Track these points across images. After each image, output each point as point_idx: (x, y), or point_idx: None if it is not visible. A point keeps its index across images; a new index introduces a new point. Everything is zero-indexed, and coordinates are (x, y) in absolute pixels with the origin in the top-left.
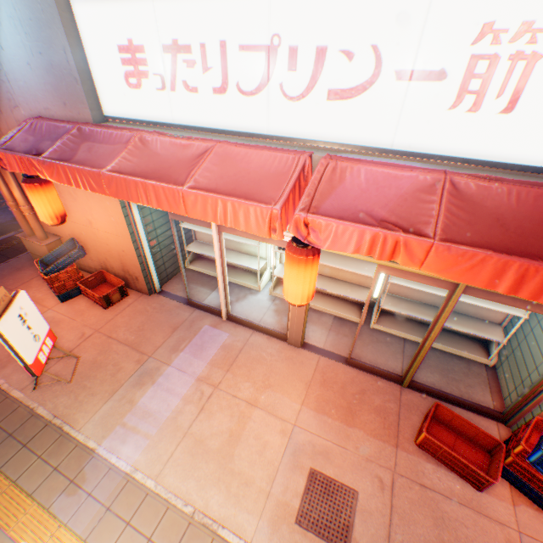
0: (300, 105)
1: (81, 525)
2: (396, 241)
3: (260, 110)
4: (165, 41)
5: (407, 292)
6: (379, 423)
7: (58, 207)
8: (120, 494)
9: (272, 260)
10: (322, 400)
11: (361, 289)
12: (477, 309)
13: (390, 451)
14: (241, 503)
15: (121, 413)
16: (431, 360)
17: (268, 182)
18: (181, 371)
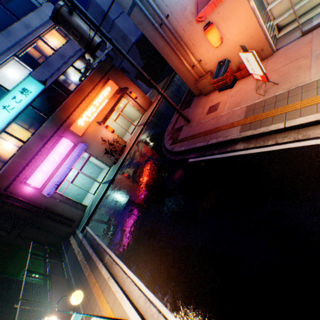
0: None
1: None
2: None
3: None
4: None
5: None
6: None
7: (218, 34)
8: None
9: None
10: None
11: None
12: None
13: None
14: None
15: None
16: None
17: None
18: None
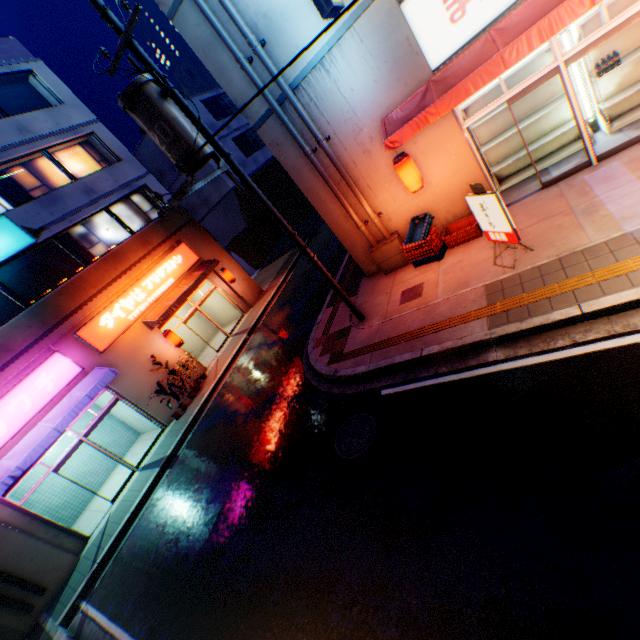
0: None
1: None
2: None
3: None
4: None
5: None
6: None
7: (418, 172)
8: None
9: (586, 110)
10: None
11: None
12: None
13: None
14: None
15: (607, 222)
16: None
17: None
18: (614, 189)
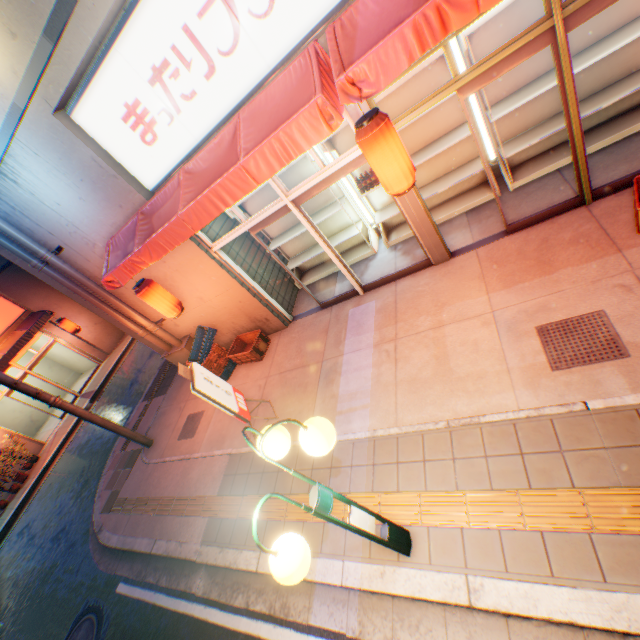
0: (276, 12)
1: (361, 486)
2: (436, 9)
3: (250, 55)
4: (148, 77)
5: (523, 122)
6: (583, 249)
7: (171, 298)
8: (374, 452)
9: (366, 216)
10: (505, 276)
11: (471, 164)
12: (619, 66)
13: (615, 260)
14: (486, 392)
15: (331, 408)
16: (604, 161)
17: (298, 94)
18: (356, 351)
